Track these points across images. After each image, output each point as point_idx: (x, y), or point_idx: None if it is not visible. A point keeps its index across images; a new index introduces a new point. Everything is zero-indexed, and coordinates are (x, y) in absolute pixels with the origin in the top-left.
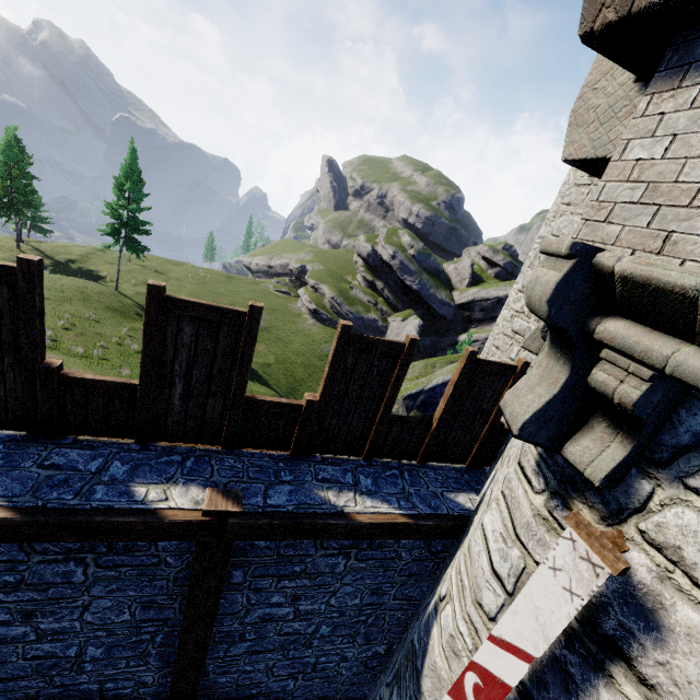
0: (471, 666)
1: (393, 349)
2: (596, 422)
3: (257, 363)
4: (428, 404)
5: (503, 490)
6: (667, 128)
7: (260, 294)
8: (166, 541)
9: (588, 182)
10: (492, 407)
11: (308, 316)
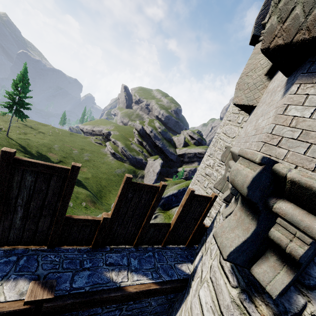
0: None
1: (153, 189)
2: (270, 255)
3: (82, 177)
4: (165, 204)
5: (211, 277)
6: (311, 102)
7: (87, 143)
8: None
9: (238, 112)
10: (199, 216)
11: (110, 155)
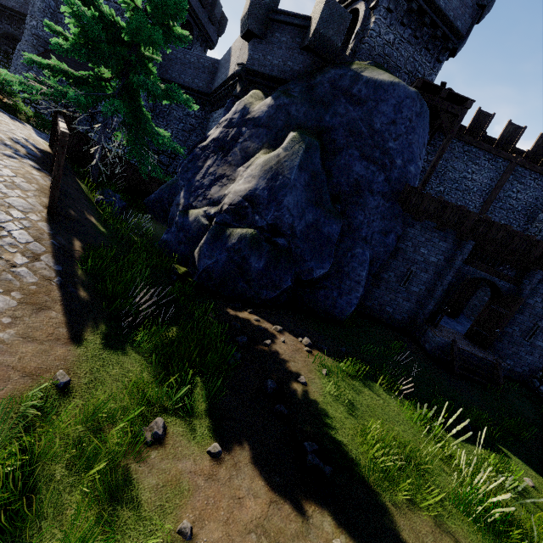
0: None
1: None
2: None
3: None
4: None
5: None
6: None
7: None
8: (503, 162)
9: None
10: None
11: None
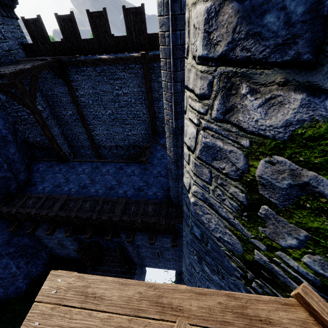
0: None
1: None
2: None
3: None
4: None
5: None
6: None
7: None
8: (137, 65)
9: None
10: None
11: None
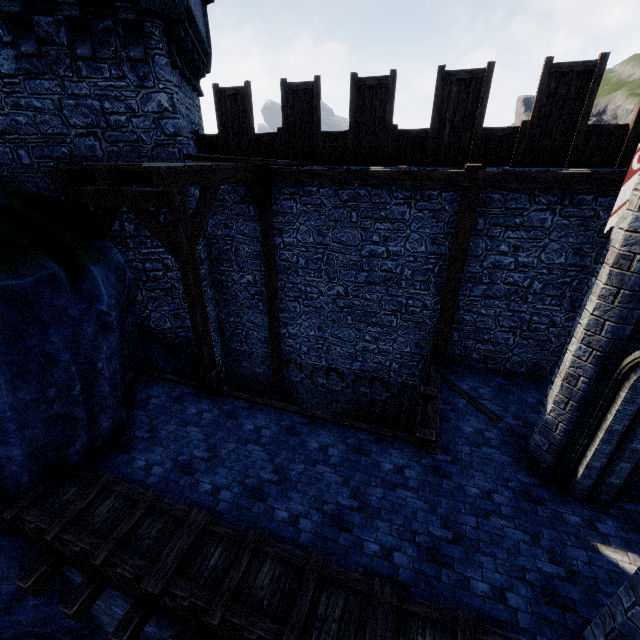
0: (636, 153)
1: (586, 67)
2: None
3: None
4: None
5: None
6: None
7: None
8: (446, 193)
9: None
10: None
11: None
